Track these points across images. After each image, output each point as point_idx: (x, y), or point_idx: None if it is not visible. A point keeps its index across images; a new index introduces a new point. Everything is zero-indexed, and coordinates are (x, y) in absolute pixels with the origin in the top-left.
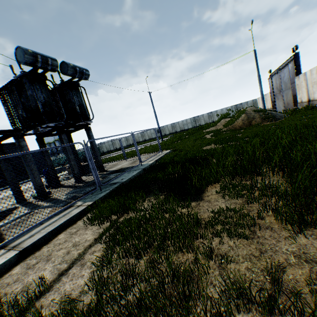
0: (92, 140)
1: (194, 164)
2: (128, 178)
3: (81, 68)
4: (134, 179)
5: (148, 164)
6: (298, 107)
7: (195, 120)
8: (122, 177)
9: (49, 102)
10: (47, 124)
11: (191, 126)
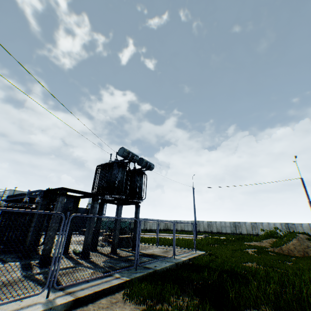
0: (145, 220)
1: (232, 277)
2: (161, 266)
3: (151, 163)
4: (167, 270)
5: (181, 259)
6: None
7: (235, 225)
8: (155, 263)
9: (122, 180)
10: (114, 195)
11: (230, 230)
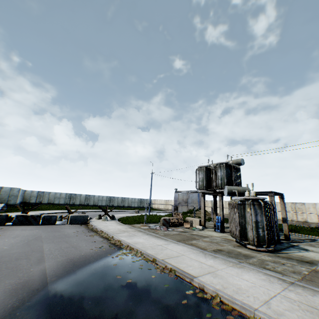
0: None
1: None
2: None
3: None
4: None
5: None
6: None
7: (110, 199)
8: None
9: None
10: None
11: (105, 203)
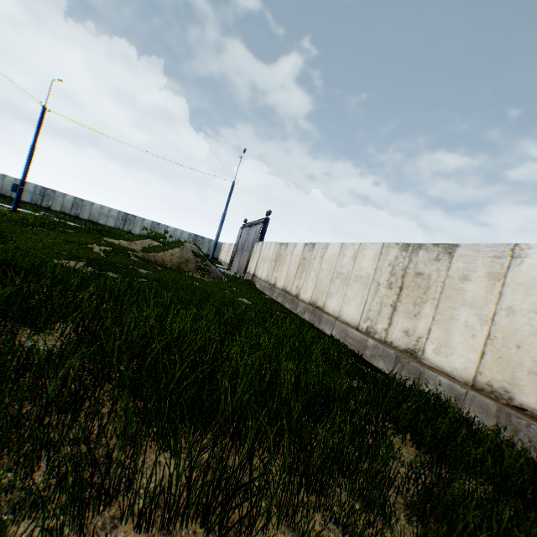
0: None
1: None
2: None
3: None
4: None
5: None
6: (245, 277)
7: (127, 219)
8: None
9: None
10: None
11: (114, 224)
